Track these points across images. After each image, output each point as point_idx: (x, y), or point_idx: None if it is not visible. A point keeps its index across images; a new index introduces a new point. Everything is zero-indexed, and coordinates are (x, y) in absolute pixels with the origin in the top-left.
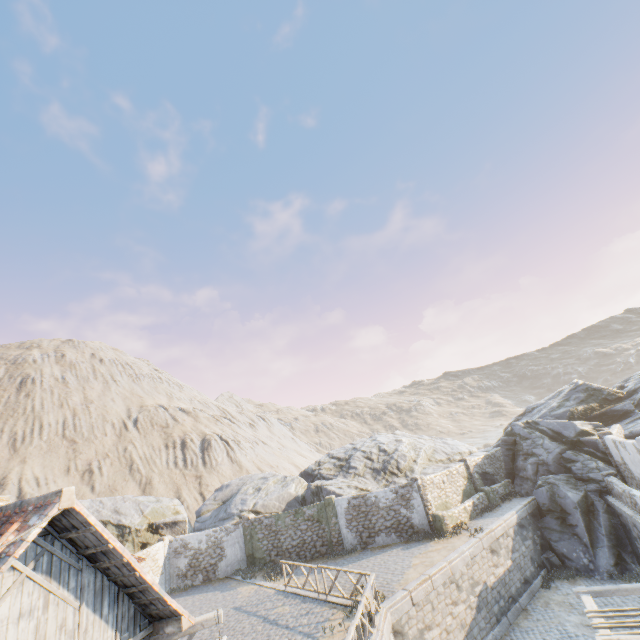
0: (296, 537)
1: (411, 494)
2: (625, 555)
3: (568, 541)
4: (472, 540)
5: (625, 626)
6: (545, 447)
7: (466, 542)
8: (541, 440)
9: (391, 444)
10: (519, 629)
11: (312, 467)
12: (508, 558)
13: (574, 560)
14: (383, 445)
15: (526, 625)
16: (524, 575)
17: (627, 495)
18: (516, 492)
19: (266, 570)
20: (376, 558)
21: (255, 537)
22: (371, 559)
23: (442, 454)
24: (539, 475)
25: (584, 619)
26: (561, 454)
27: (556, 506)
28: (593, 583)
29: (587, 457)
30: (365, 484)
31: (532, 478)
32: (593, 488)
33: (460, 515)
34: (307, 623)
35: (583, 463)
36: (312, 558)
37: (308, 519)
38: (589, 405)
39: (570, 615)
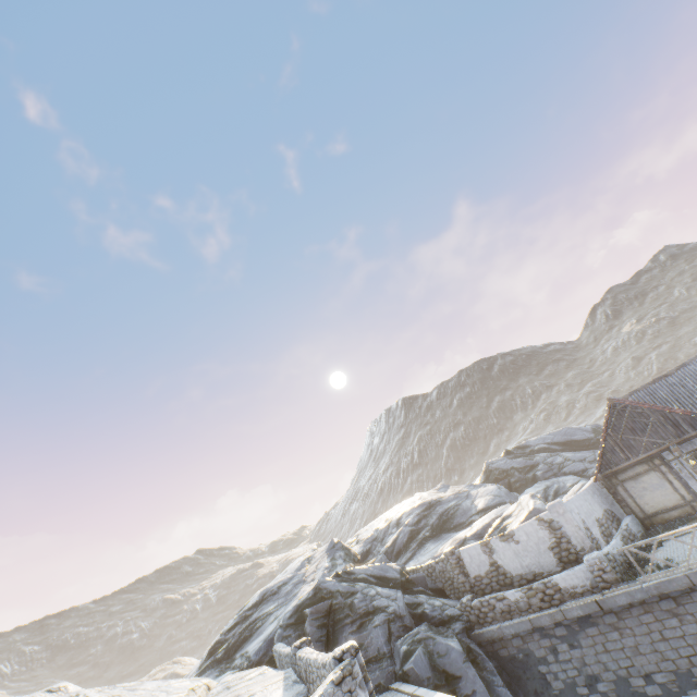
0: None
1: None
2: None
3: None
4: None
5: None
6: (386, 595)
7: None
8: (373, 589)
9: None
10: None
11: None
12: None
13: None
14: None
15: None
16: None
17: (537, 590)
18: None
19: None
20: None
21: None
22: None
23: None
24: (395, 639)
25: None
26: (404, 599)
27: (440, 675)
28: None
29: (426, 596)
30: None
31: (386, 650)
32: (461, 627)
33: None
34: None
35: (430, 603)
36: None
37: None
38: (351, 564)
39: None
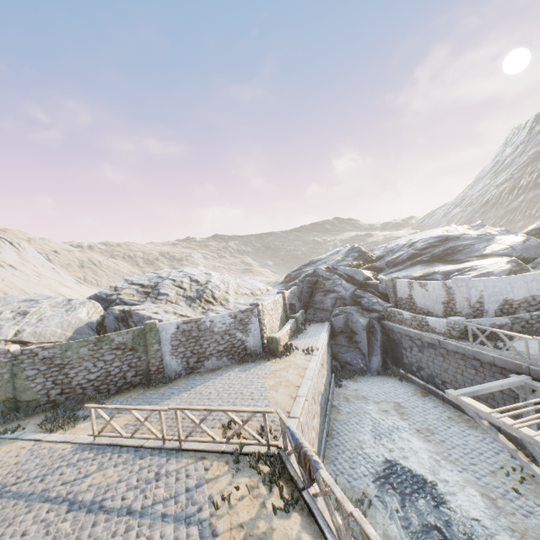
0: (96, 370)
1: (250, 319)
2: (387, 359)
3: (352, 353)
4: (315, 358)
5: (539, 422)
6: (344, 286)
7: (311, 360)
8: (340, 281)
9: (202, 276)
10: (339, 423)
11: (107, 292)
12: (326, 369)
13: (354, 365)
14: (195, 276)
15: (342, 418)
16: (329, 380)
17: (417, 319)
18: (310, 319)
19: (45, 416)
20: (215, 383)
21: (21, 375)
22: (209, 385)
23: (246, 289)
24: (336, 307)
25: (380, 406)
26: (354, 292)
27: (348, 329)
28: (368, 379)
29: (370, 295)
30: (182, 311)
31: (330, 309)
32: (375, 316)
33: (285, 337)
34: (169, 496)
35: (369, 299)
36: (118, 391)
37: (117, 348)
38: (359, 262)
39: (369, 405)
